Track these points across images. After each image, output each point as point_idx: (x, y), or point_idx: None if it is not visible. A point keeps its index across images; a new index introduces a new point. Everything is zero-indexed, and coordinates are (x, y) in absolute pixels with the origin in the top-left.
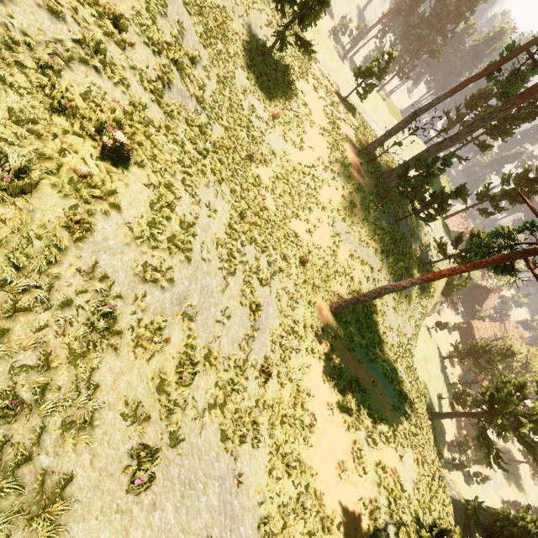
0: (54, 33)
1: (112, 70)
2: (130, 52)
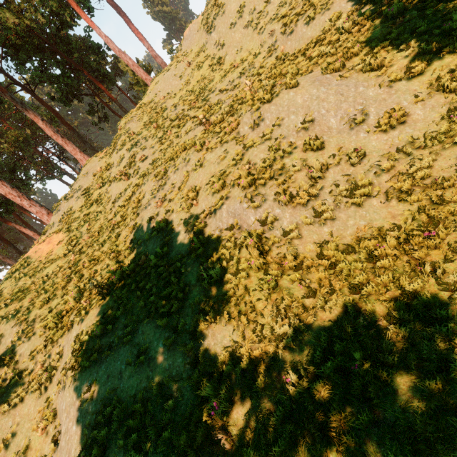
0: (143, 233)
1: (162, 234)
2: (194, 210)
